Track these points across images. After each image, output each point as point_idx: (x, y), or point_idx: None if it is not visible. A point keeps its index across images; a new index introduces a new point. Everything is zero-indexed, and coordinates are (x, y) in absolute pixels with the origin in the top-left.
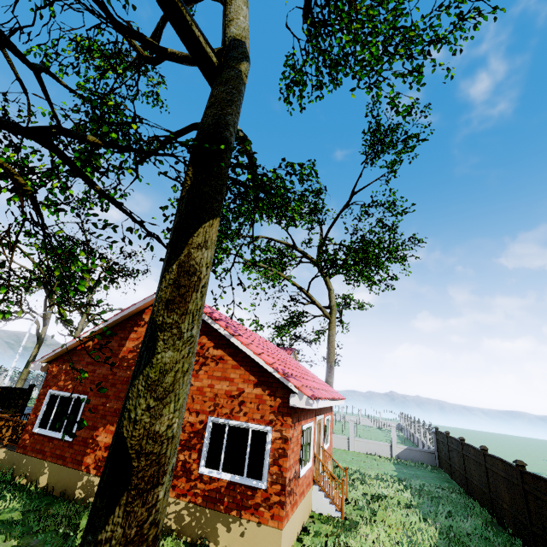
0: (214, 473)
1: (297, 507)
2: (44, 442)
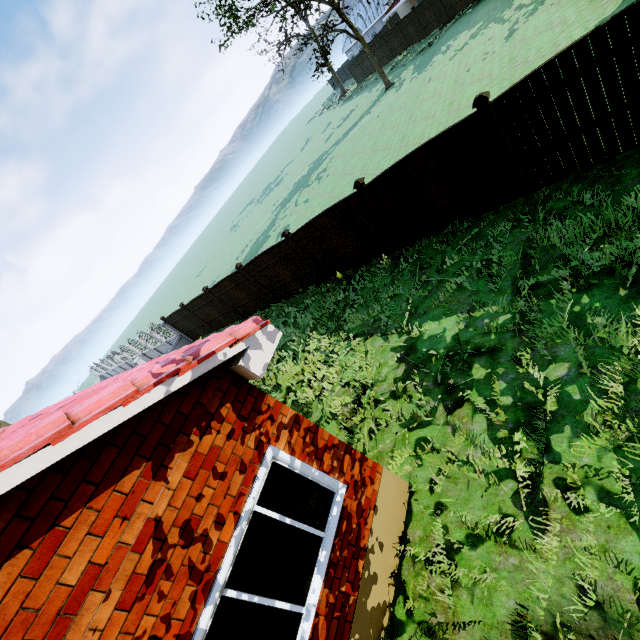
0: (305, 632)
1: None
2: None
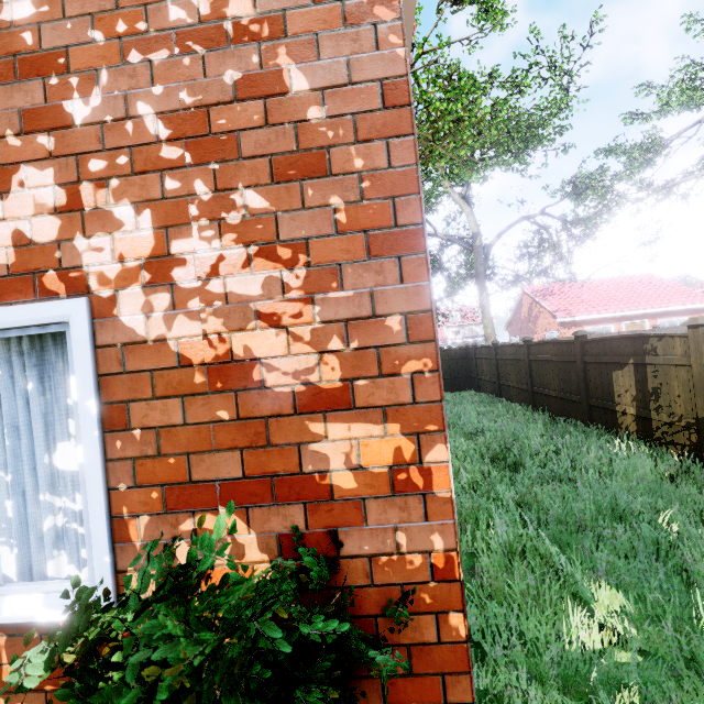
0: None
1: None
2: None
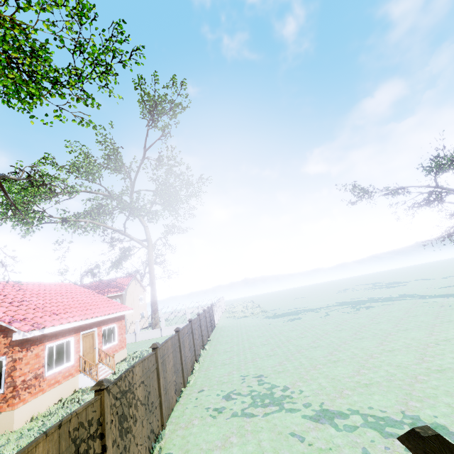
0: None
1: (46, 392)
2: None
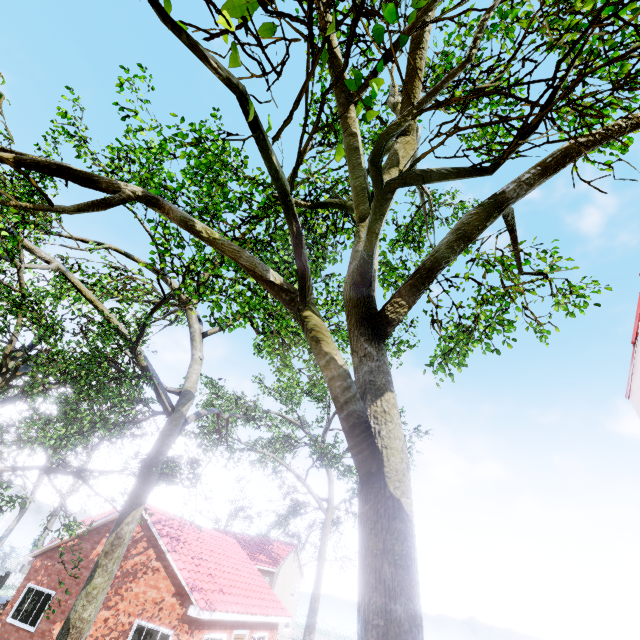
0: None
1: None
2: (12, 631)
